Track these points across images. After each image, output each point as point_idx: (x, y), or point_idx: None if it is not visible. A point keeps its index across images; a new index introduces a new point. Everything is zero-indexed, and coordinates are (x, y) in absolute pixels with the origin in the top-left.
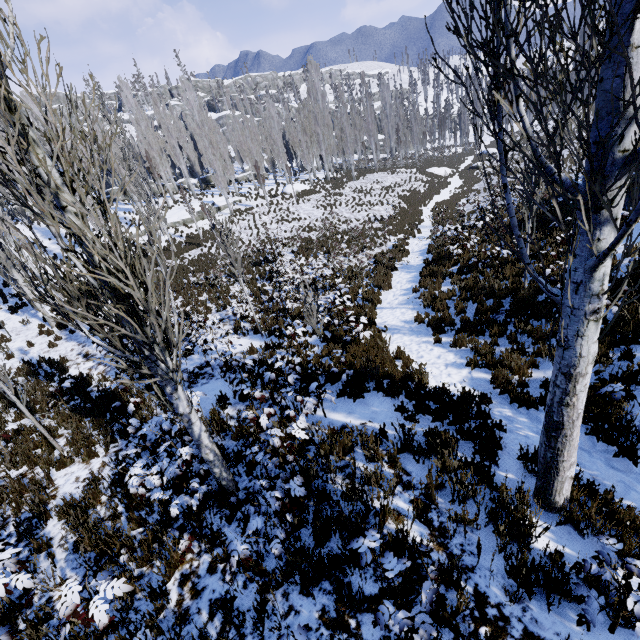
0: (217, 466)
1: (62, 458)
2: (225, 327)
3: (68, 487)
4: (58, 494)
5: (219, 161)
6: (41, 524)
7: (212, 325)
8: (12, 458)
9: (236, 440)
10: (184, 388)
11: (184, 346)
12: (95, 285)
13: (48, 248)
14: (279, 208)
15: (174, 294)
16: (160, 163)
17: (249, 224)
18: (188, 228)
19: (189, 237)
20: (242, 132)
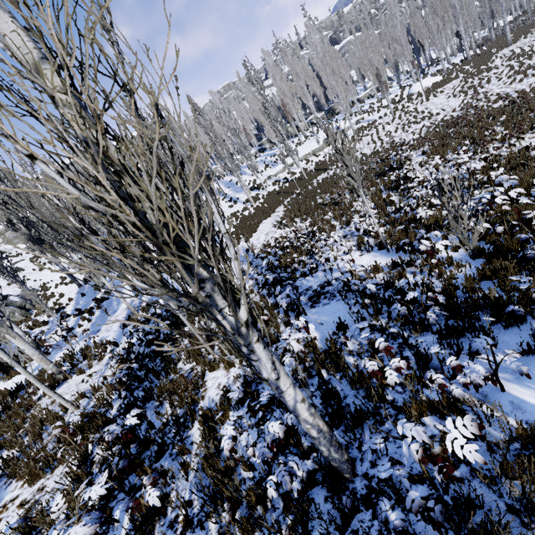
0: (323, 444)
1: (211, 363)
2: (348, 243)
3: (212, 391)
4: (205, 396)
5: (341, 86)
6: (188, 425)
7: (333, 243)
8: (186, 354)
9: (355, 388)
10: (307, 307)
11: (309, 264)
12: (101, 210)
13: (227, 194)
14: (404, 112)
15: (304, 216)
16: (292, 107)
17: (372, 138)
18: (317, 157)
19: (317, 164)
20: (362, 46)
